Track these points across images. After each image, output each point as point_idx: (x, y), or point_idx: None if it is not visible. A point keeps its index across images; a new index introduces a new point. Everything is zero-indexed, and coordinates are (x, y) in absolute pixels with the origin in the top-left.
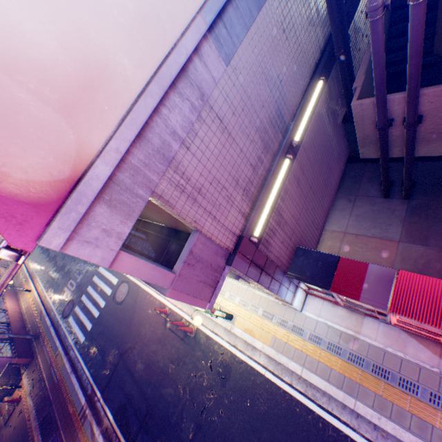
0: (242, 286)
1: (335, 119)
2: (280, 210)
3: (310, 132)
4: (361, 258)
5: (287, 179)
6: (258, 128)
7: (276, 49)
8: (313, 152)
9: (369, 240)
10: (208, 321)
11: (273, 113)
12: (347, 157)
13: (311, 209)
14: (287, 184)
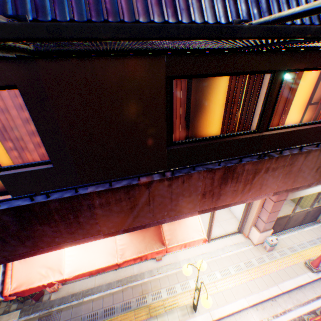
0: (295, 233)
1: None
2: None
3: None
4: None
5: None
6: None
7: None
8: None
9: None
10: (318, 286)
11: None
12: None
13: None
14: None
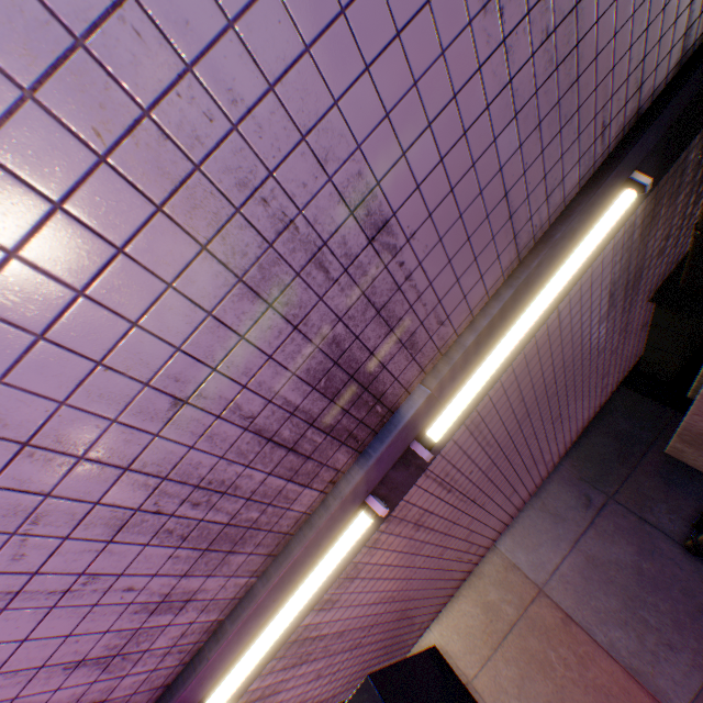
0: None
1: (635, 291)
2: (315, 630)
3: (520, 367)
4: (554, 696)
5: (366, 545)
6: (140, 505)
7: (365, 5)
8: (516, 413)
9: (596, 657)
10: None
11: (296, 392)
12: (631, 367)
13: (463, 537)
14: (364, 555)
